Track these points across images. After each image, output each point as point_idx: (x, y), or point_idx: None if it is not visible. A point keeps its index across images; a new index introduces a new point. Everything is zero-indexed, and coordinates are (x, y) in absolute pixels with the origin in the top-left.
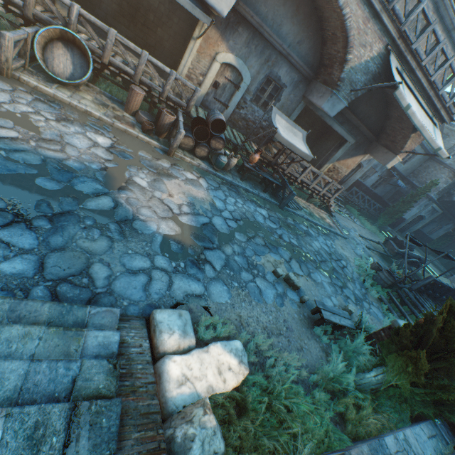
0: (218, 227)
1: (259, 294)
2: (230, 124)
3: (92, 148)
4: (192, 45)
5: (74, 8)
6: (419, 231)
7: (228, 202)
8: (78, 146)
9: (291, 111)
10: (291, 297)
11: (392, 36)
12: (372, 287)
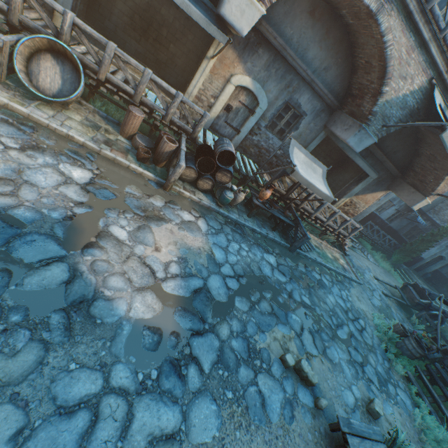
0: (214, 293)
1: (262, 407)
2: (241, 150)
3: (60, 187)
4: (205, 65)
5: (67, 16)
6: (437, 271)
7: (230, 250)
8: (41, 185)
9: (309, 141)
10: (303, 401)
11: (439, 69)
12: (397, 359)
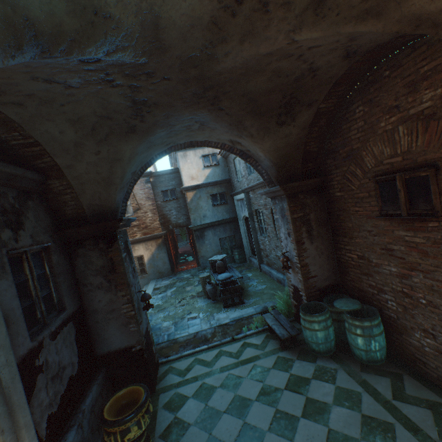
0: None
1: None
2: None
3: None
4: None
5: None
6: None
7: None
8: None
9: None
10: None
11: None
12: None
